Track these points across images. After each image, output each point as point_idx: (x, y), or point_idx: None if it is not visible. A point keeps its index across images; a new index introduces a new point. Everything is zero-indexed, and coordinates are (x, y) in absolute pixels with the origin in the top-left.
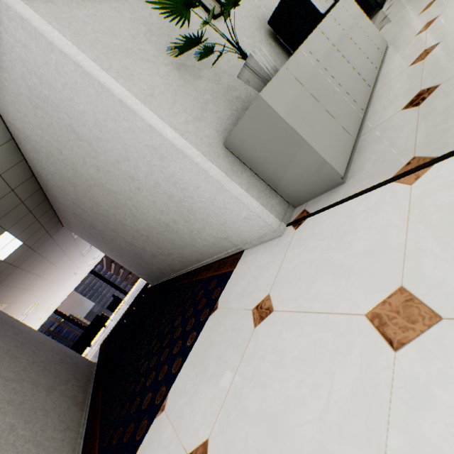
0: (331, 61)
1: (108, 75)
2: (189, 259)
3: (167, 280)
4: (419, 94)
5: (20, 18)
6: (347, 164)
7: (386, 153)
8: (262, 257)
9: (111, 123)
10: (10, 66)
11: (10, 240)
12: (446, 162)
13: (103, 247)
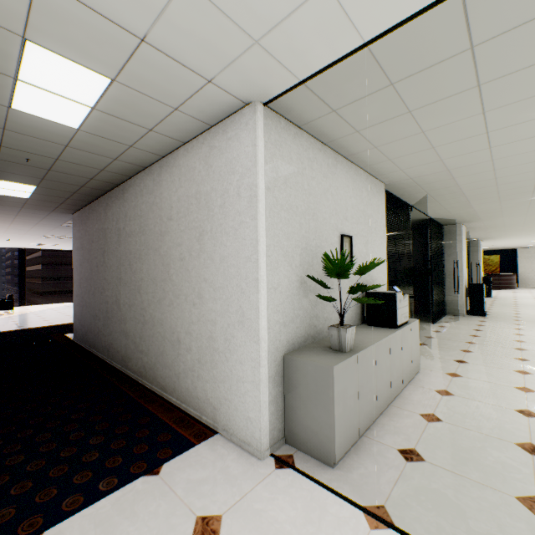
0: (382, 365)
1: (266, 259)
2: (156, 376)
3: (103, 360)
4: (412, 451)
5: (255, 194)
6: (343, 453)
7: (371, 477)
8: (233, 464)
9: (235, 270)
10: (215, 179)
11: (26, 190)
12: (397, 534)
13: (84, 267)
